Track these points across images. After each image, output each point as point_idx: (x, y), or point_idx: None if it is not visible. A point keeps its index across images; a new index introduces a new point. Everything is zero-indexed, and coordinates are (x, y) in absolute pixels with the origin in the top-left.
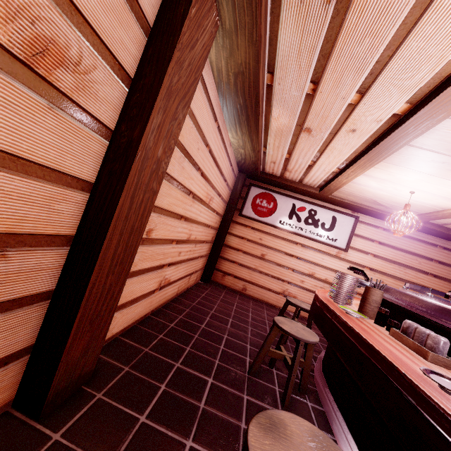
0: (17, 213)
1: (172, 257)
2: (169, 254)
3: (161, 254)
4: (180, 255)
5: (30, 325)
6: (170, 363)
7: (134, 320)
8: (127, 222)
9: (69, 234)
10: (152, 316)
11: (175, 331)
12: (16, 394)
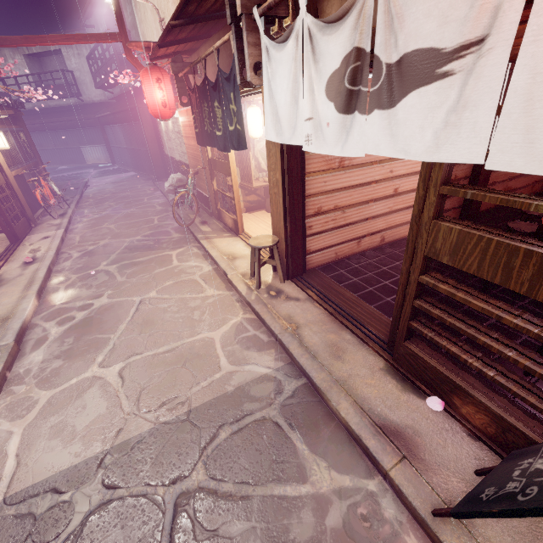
0: (458, 174)
1: (507, 175)
2: (505, 174)
3: (499, 175)
4: (515, 173)
5: (458, 200)
6: (506, 219)
7: (487, 208)
8: (483, 168)
9: (466, 176)
10: (497, 208)
11: (511, 212)
12: (455, 218)
